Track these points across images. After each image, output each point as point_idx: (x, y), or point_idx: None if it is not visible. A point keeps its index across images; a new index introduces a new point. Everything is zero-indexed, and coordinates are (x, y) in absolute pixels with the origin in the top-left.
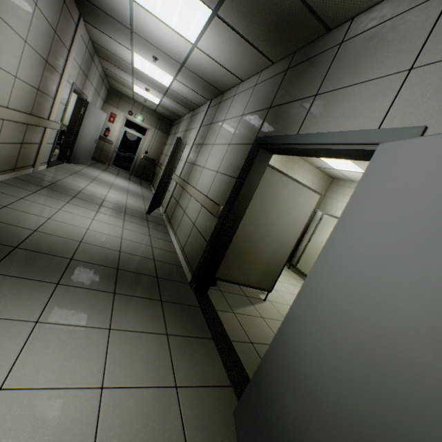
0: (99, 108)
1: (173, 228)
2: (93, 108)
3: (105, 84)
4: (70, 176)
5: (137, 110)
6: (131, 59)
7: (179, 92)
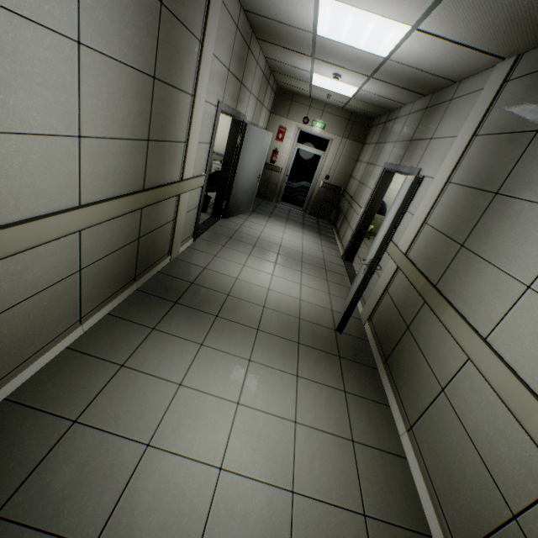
0: (264, 123)
1: (398, 398)
2: (253, 131)
3: (270, 85)
4: (221, 250)
5: (315, 113)
6: (312, 19)
7: (410, 62)
